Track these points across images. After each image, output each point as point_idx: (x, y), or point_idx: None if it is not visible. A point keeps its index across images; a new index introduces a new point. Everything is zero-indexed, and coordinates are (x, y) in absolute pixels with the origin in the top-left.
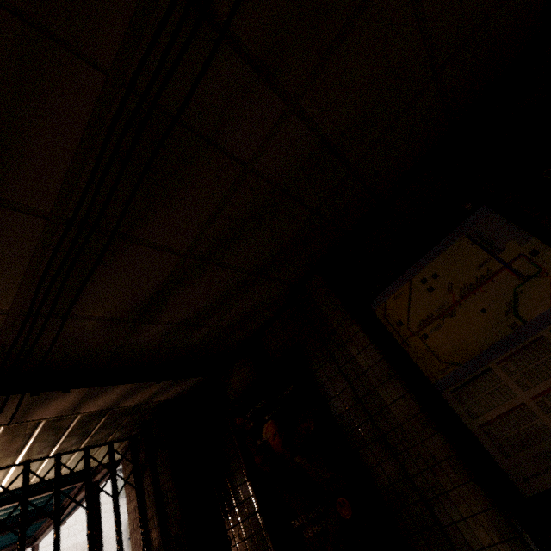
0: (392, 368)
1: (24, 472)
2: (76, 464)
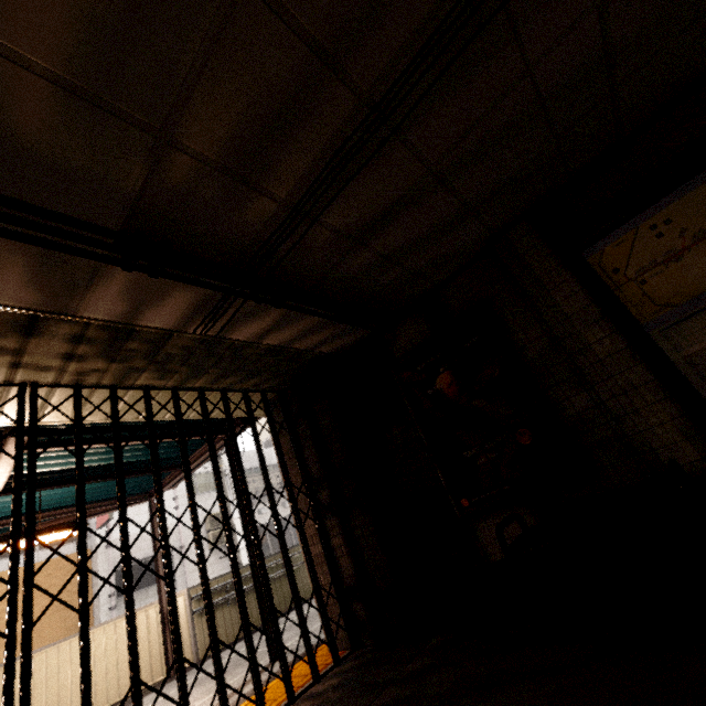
0: (601, 312)
1: (201, 397)
2: (239, 402)
